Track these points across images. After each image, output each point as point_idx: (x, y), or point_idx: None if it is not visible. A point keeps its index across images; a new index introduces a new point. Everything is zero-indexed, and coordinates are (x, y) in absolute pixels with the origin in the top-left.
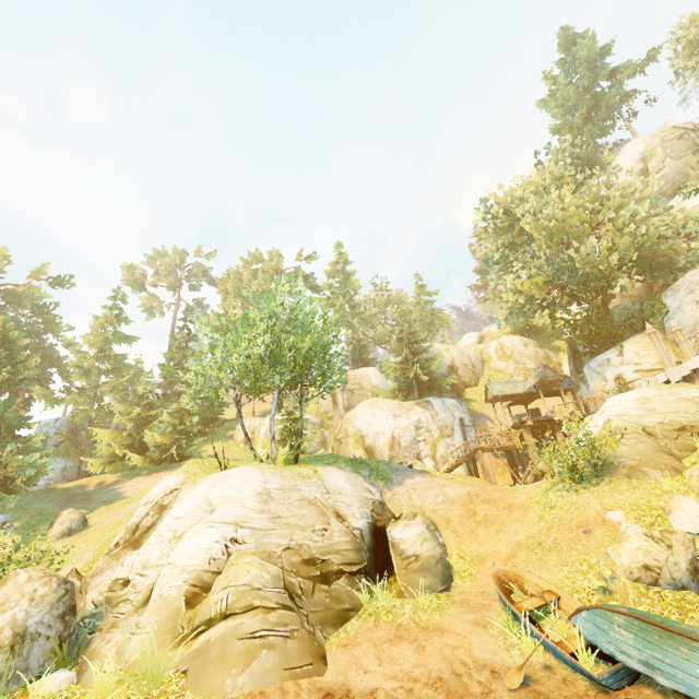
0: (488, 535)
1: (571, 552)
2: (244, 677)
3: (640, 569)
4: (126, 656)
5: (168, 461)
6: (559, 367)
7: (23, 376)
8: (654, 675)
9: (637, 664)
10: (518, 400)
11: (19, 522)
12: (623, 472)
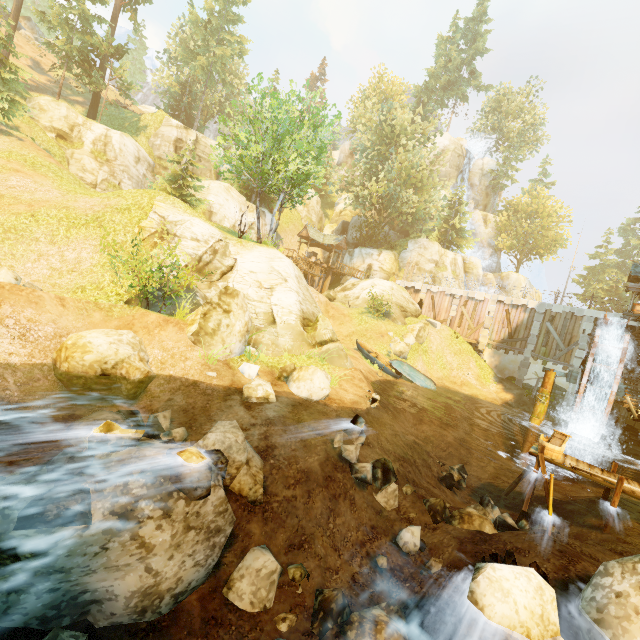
0: (335, 324)
1: (378, 341)
2: (348, 363)
3: (399, 352)
4: (281, 346)
5: None
6: (323, 228)
7: None
8: (409, 377)
9: (406, 374)
10: (312, 243)
11: None
12: (392, 319)
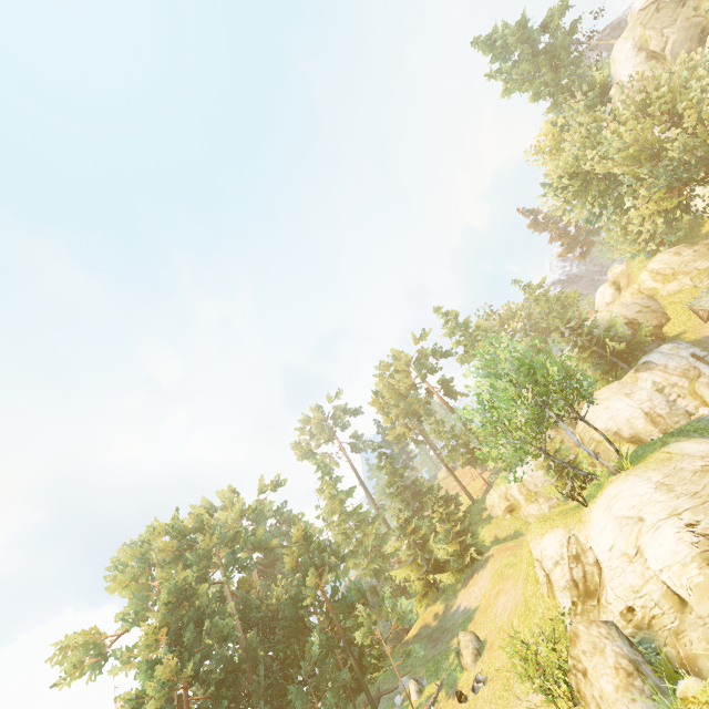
0: None
1: None
2: None
3: None
4: None
5: (469, 564)
6: None
7: (341, 552)
8: None
9: None
10: None
11: (420, 675)
12: None
